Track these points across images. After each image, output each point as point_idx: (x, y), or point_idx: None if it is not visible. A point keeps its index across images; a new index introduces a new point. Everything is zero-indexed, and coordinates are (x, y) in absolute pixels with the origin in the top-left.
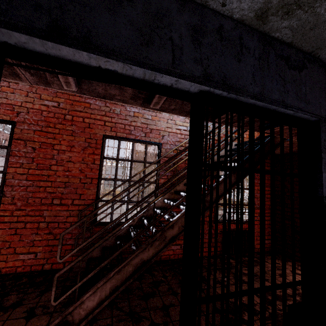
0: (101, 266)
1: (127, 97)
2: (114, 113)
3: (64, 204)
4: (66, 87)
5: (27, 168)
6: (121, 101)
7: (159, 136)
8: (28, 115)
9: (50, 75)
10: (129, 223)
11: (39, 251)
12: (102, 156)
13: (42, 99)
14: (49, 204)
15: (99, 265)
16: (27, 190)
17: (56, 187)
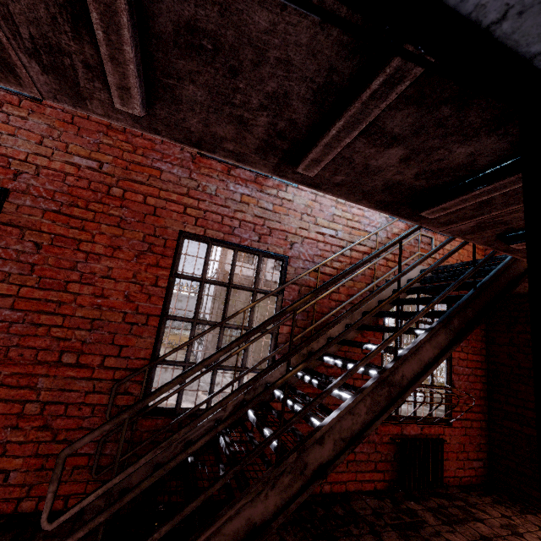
0: (151, 539)
1: (248, 145)
2: (204, 193)
3: (84, 364)
4: (120, 105)
5: (17, 284)
6: (234, 157)
7: (284, 242)
8: (36, 180)
9: (85, 73)
10: (214, 415)
11: (15, 467)
12: (173, 272)
13: (69, 152)
14: (53, 362)
15: (147, 537)
16: (11, 330)
17: (73, 327)
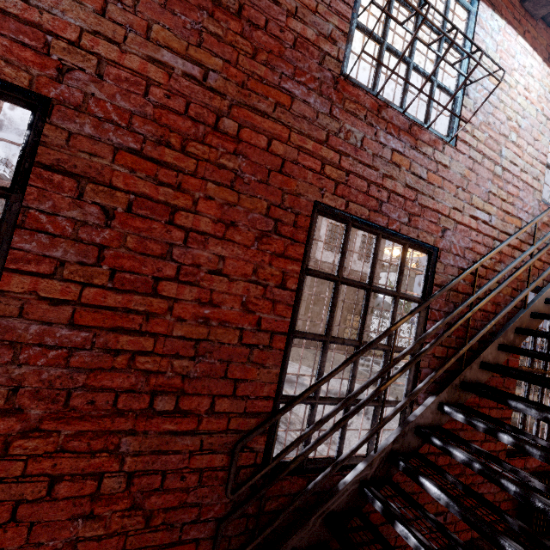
0: None
1: None
2: (347, 143)
3: (187, 410)
4: None
5: (76, 281)
6: None
7: (435, 228)
8: (98, 87)
9: None
10: (359, 474)
11: None
12: (303, 266)
13: (153, 39)
14: (141, 410)
15: None
16: (71, 361)
17: (169, 354)
